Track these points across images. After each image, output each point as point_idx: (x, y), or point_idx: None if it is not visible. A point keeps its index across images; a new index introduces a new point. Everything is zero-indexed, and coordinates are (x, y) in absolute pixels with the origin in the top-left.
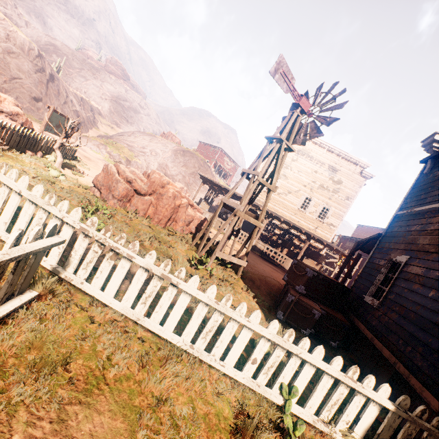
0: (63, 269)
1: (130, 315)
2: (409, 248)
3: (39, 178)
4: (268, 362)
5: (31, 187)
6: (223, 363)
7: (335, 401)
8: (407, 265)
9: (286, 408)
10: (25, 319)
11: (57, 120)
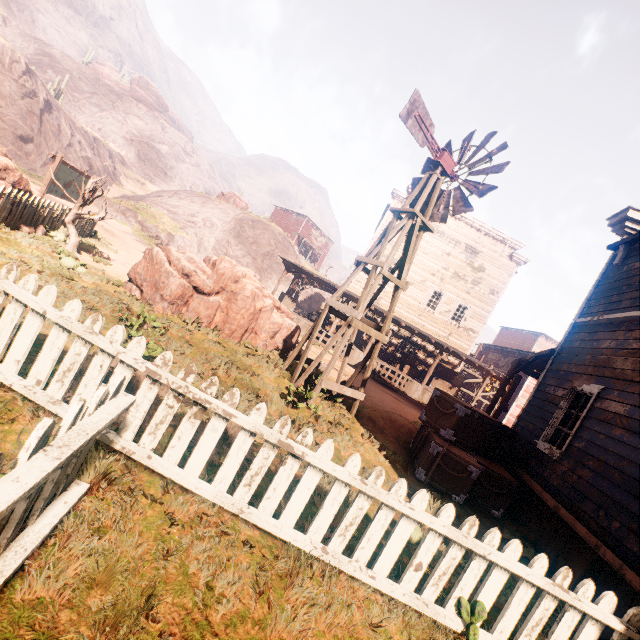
0: (117, 434)
1: (229, 505)
2: (601, 374)
3: (47, 271)
4: (439, 568)
5: (39, 289)
6: (371, 572)
7: (537, 621)
8: (601, 398)
9: (470, 638)
10: (76, 534)
11: (67, 176)
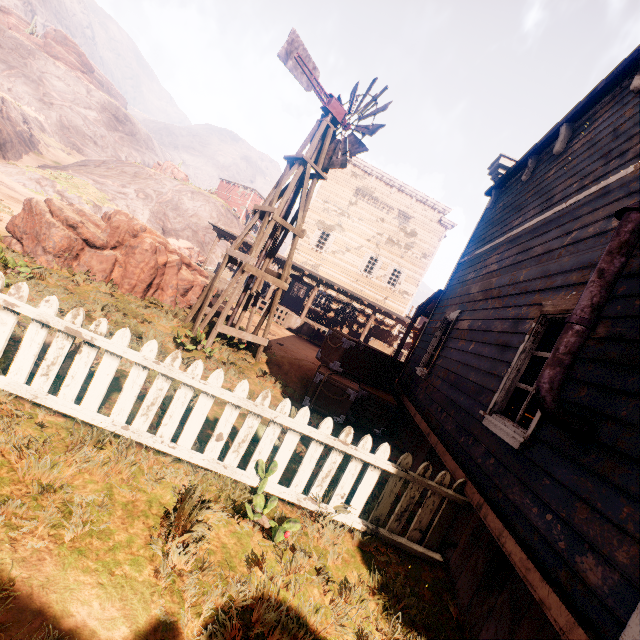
0: None
1: (21, 392)
2: (462, 301)
3: None
4: (238, 436)
5: None
6: (175, 445)
7: (327, 473)
8: (458, 321)
9: (259, 487)
10: None
11: None
